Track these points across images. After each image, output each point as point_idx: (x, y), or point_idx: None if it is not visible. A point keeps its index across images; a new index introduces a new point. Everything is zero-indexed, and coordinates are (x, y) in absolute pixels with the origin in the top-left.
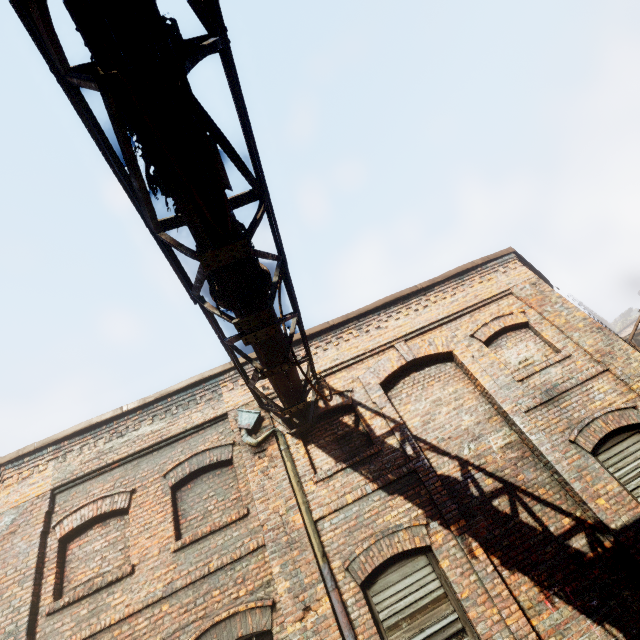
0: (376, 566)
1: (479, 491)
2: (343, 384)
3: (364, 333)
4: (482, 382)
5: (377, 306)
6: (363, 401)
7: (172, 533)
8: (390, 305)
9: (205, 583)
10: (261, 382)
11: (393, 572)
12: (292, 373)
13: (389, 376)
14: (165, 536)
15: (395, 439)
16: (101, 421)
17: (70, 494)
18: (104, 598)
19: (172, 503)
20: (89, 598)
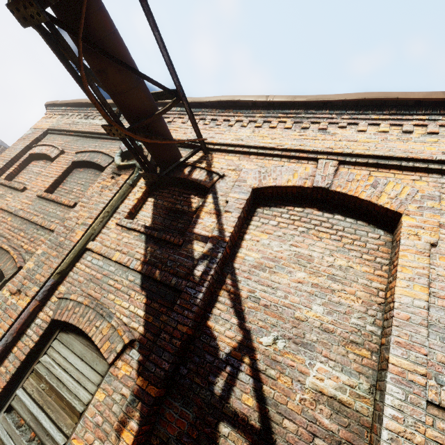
0: (68, 322)
1: (224, 392)
2: (223, 167)
3: (298, 128)
4: (399, 288)
5: (345, 99)
6: (220, 193)
7: (47, 186)
8: (369, 108)
9: (26, 224)
10: (170, 126)
11: (82, 343)
12: (113, 76)
13: (274, 188)
14: (45, 185)
15: (203, 248)
16: (84, 103)
17: (51, 137)
18: (8, 193)
19: (64, 171)
20: (7, 188)
